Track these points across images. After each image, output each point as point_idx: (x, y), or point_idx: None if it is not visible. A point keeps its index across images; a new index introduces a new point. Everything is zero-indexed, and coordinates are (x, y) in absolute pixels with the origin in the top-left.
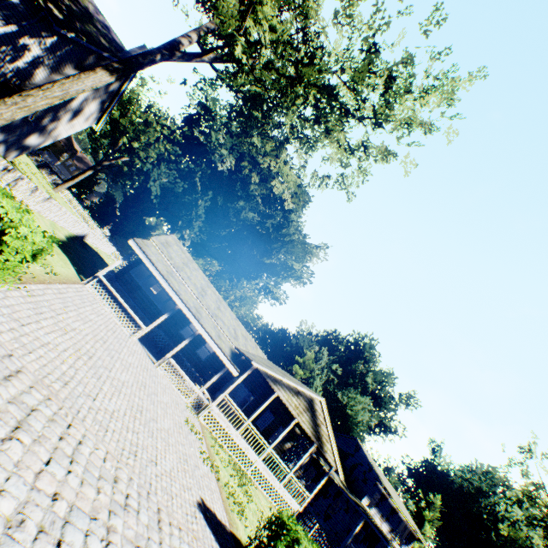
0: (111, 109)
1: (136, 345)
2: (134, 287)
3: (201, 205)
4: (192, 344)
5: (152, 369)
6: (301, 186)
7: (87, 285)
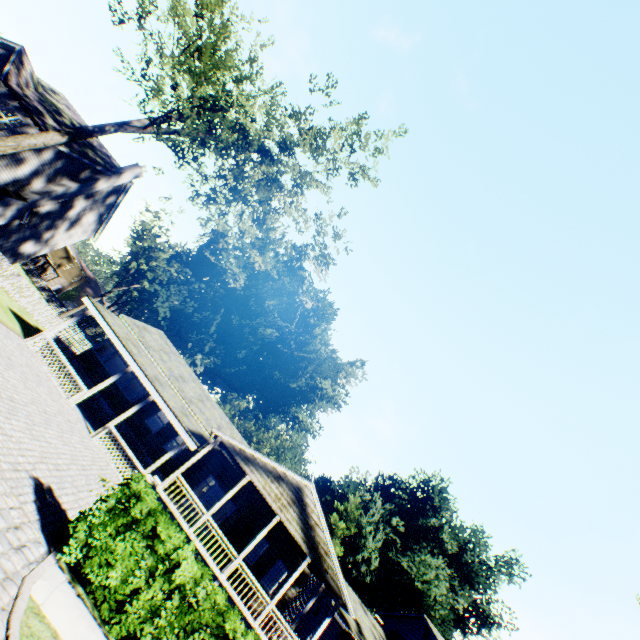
0: (109, 220)
1: (72, 408)
2: (93, 364)
3: (214, 325)
4: (159, 437)
5: (82, 431)
6: (324, 299)
7: (29, 342)
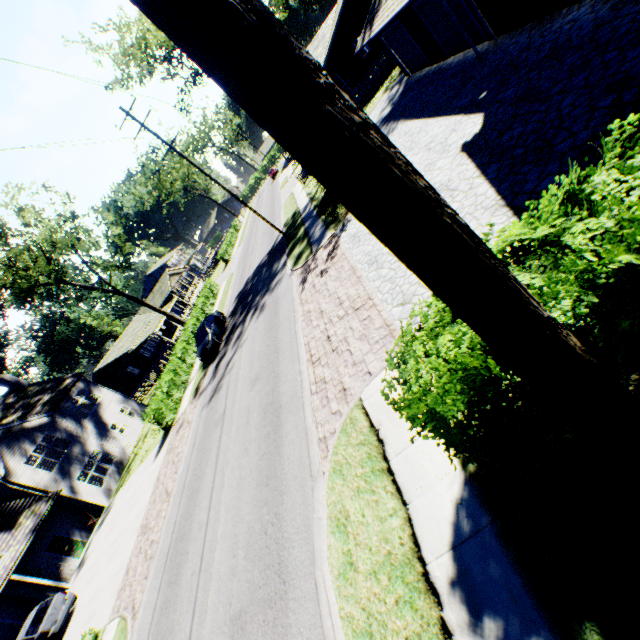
0: None
1: None
2: (159, 350)
3: None
4: (164, 331)
5: None
6: None
7: None
